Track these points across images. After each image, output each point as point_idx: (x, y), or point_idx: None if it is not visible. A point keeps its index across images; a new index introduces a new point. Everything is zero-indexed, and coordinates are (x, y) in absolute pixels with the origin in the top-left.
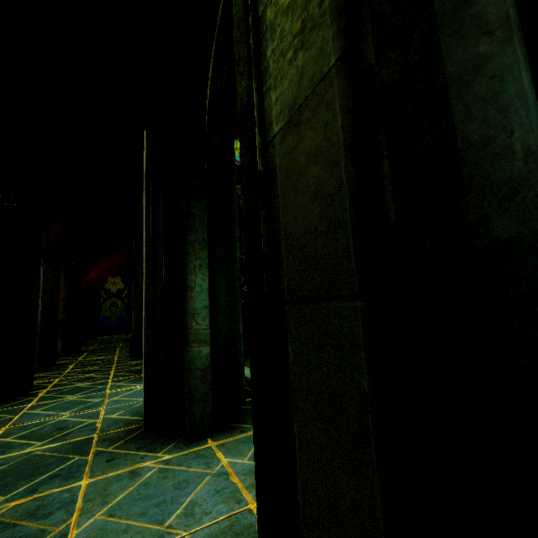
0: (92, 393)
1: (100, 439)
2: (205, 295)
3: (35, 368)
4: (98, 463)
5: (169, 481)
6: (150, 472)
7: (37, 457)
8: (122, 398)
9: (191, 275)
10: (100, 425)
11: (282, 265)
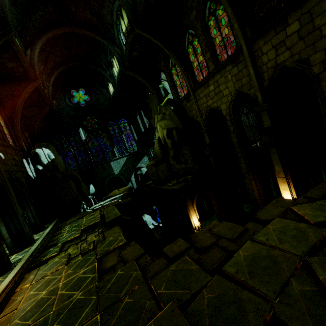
0: None
1: None
2: (6, 230)
3: None
4: None
5: None
6: None
7: None
8: None
9: (1, 228)
10: None
11: None
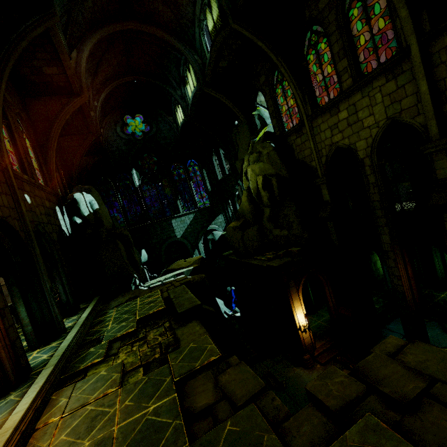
0: None
1: None
2: (26, 312)
3: None
4: None
5: None
6: None
7: None
8: None
9: (19, 308)
10: None
11: None
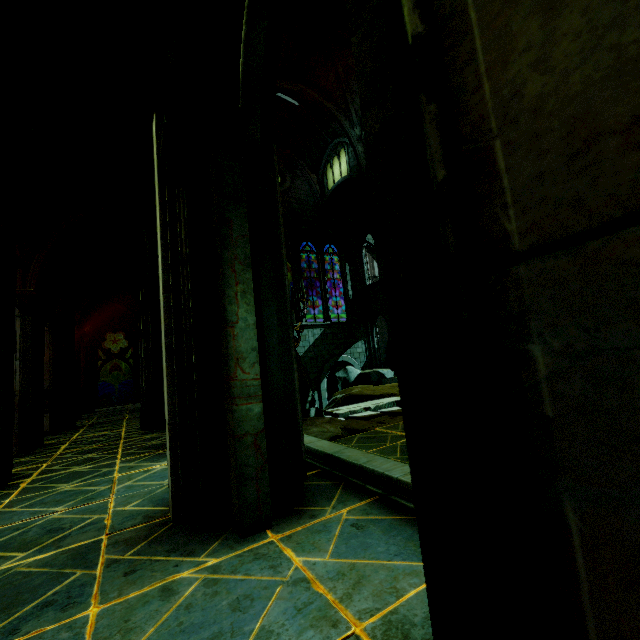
0: (95, 479)
1: (111, 542)
2: (252, 332)
3: (15, 452)
4: (112, 579)
5: (222, 598)
6: (192, 586)
7: (18, 577)
8: (137, 482)
9: (231, 305)
10: (110, 522)
11: (499, 187)
